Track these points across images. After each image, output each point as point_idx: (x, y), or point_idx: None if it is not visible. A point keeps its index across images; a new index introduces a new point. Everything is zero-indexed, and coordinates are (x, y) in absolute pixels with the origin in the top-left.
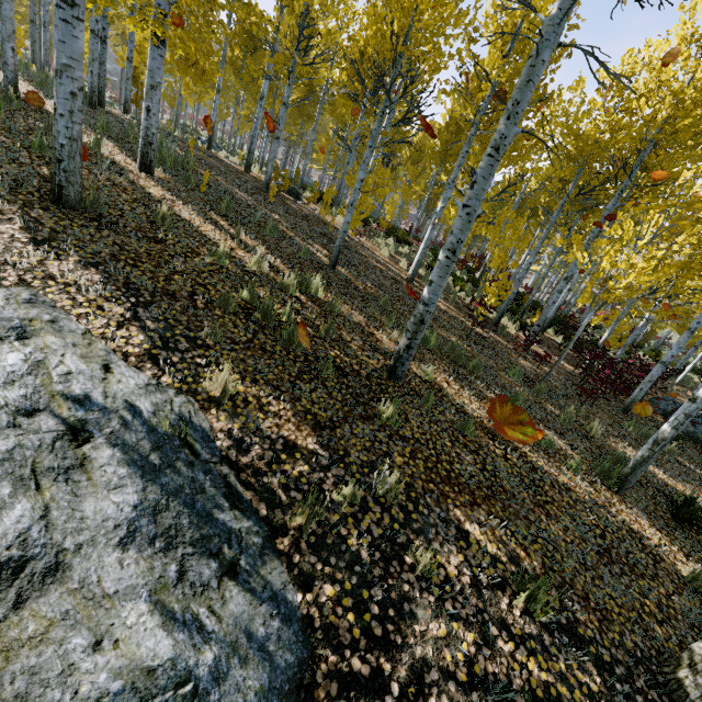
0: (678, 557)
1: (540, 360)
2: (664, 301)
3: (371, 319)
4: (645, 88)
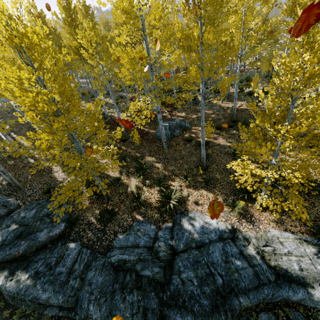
0: (58, 172)
1: (108, 128)
2: (234, 57)
3: (33, 142)
4: (70, 45)
